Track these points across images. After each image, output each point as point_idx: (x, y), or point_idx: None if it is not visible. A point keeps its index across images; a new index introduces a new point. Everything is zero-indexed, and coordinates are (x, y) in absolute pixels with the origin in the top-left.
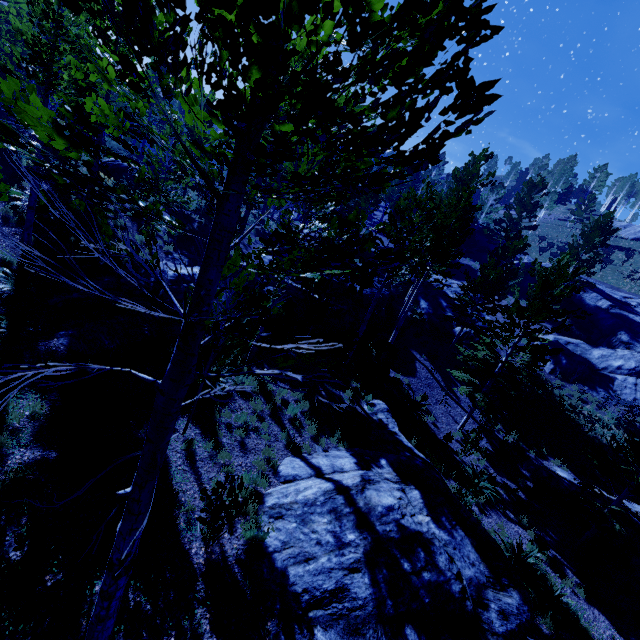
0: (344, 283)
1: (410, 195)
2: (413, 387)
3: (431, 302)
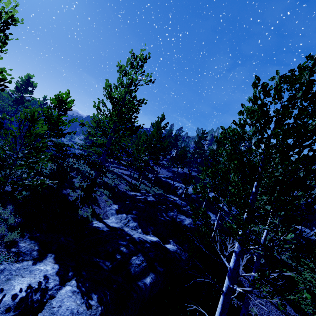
0: (174, 219)
1: (184, 149)
2: (259, 315)
3: (216, 214)
